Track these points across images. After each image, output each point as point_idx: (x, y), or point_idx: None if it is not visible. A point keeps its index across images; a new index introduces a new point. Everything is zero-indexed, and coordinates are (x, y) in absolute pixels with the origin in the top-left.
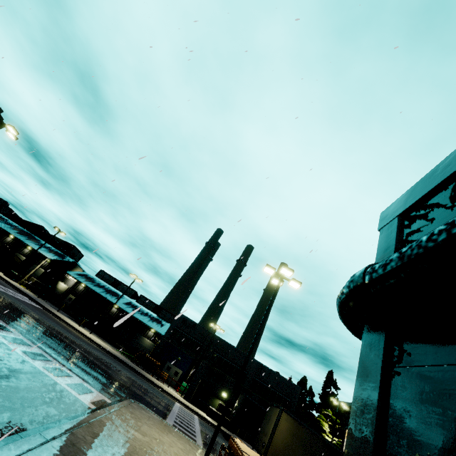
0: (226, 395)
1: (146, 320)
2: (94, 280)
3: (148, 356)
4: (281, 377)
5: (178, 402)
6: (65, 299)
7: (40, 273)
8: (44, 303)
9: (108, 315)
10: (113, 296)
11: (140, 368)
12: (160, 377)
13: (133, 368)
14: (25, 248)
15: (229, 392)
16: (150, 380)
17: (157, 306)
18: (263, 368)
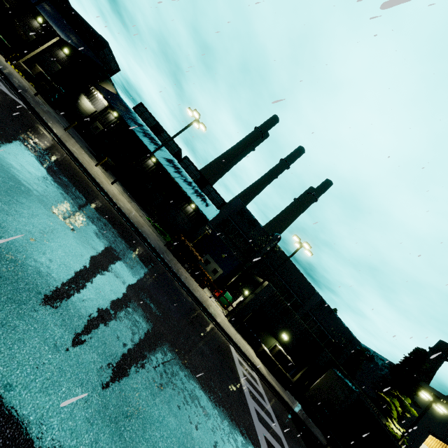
0: (287, 338)
1: (189, 192)
2: (130, 111)
3: (190, 247)
4: (340, 323)
5: (231, 343)
6: (91, 126)
7: (55, 69)
8: (43, 107)
9: (142, 167)
10: (152, 143)
11: (177, 260)
12: (202, 281)
13: (171, 267)
14: (33, 18)
15: (292, 336)
16: (194, 295)
17: (203, 177)
18: (323, 306)
